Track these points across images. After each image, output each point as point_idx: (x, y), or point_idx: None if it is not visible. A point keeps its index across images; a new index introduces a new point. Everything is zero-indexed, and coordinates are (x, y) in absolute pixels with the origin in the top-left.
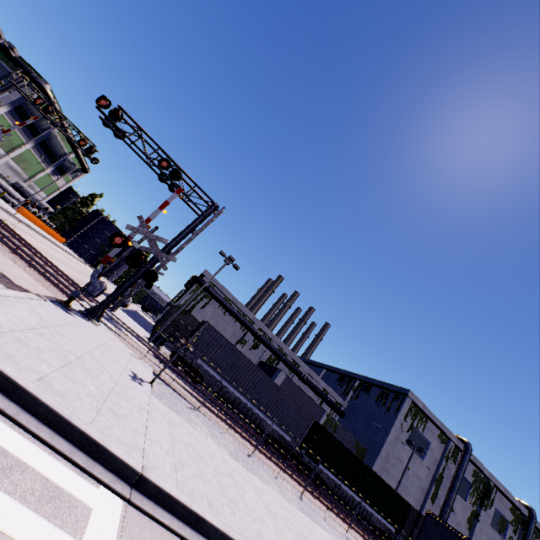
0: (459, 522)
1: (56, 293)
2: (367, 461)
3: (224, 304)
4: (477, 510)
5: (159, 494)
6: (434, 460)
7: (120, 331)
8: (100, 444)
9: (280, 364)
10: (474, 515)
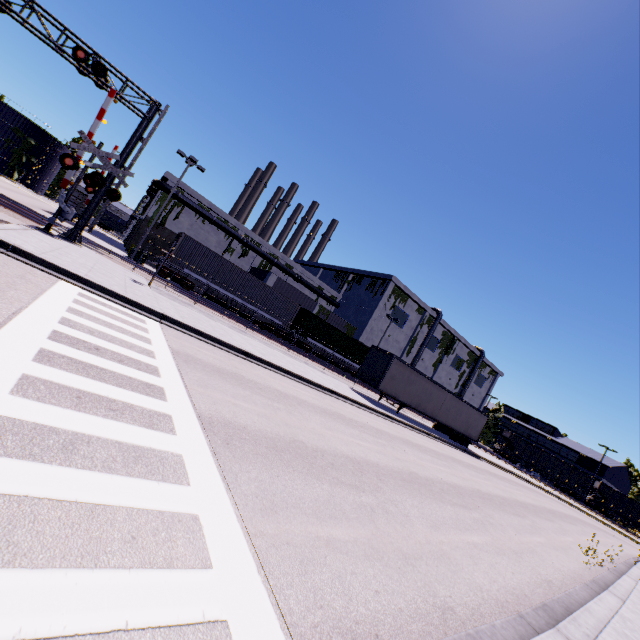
0: (427, 367)
1: (25, 221)
2: (356, 336)
3: (199, 211)
4: (441, 358)
5: (176, 322)
6: (411, 328)
7: (100, 251)
8: (137, 302)
9: (273, 268)
10: (439, 360)
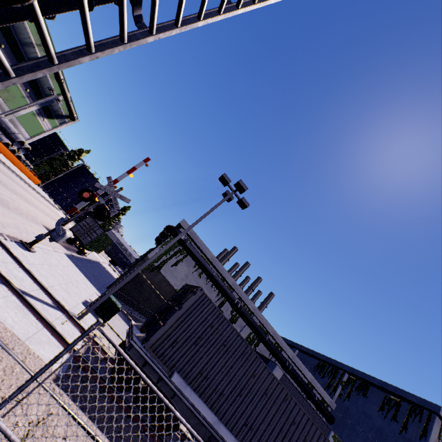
0: None
1: None
2: None
3: (201, 263)
4: None
5: None
6: None
7: None
8: None
9: (260, 345)
10: None
